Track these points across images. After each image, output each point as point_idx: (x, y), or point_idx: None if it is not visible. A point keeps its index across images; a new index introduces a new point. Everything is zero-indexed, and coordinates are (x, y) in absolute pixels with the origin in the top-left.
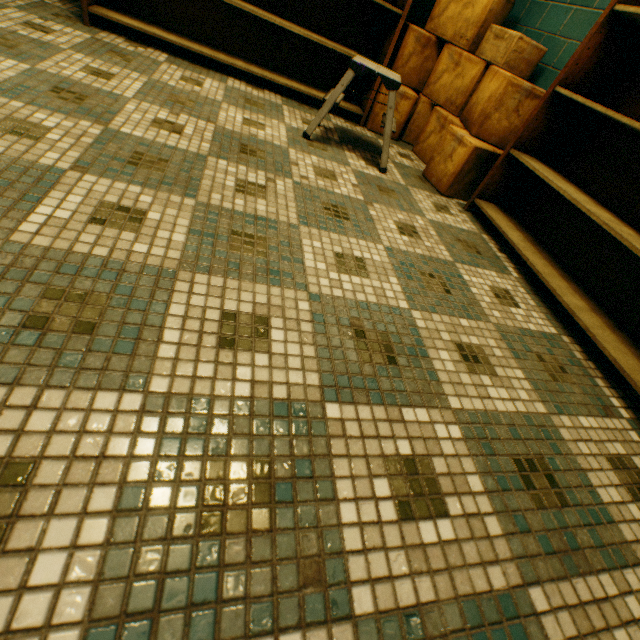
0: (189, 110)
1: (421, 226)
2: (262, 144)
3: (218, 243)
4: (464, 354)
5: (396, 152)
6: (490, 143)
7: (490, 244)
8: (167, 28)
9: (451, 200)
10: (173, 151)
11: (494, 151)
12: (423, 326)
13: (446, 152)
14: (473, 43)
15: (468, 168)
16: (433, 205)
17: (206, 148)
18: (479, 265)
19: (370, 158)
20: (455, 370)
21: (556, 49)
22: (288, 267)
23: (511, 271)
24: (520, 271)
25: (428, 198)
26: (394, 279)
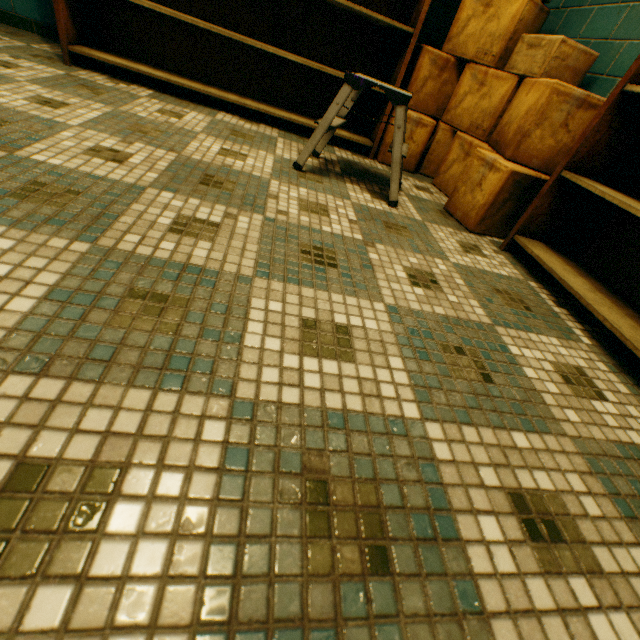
0: (150, 139)
1: (443, 272)
2: (235, 175)
3: (95, 311)
4: (529, 519)
5: (412, 185)
6: (531, 167)
7: (542, 295)
8: (158, 66)
9: (482, 238)
10: (98, 181)
11: (537, 176)
12: (446, 456)
13: (473, 180)
14: (500, 59)
15: (503, 198)
16: (459, 244)
17: (151, 178)
18: (531, 327)
19: (378, 191)
20: (515, 567)
21: (610, 54)
22: (211, 349)
23: (579, 335)
24: (592, 334)
25: (452, 236)
26: (397, 360)
